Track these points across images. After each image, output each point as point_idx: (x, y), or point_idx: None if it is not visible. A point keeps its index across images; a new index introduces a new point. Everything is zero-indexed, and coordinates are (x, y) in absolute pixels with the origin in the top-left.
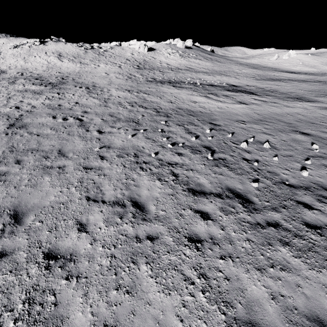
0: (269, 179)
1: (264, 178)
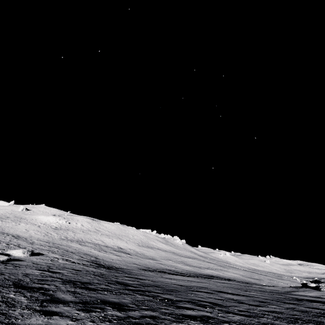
0: None
1: None
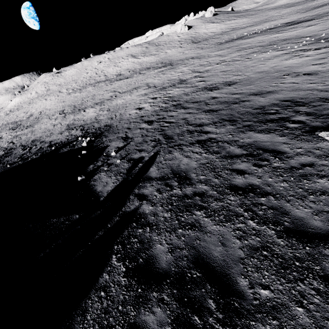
0: None
1: None
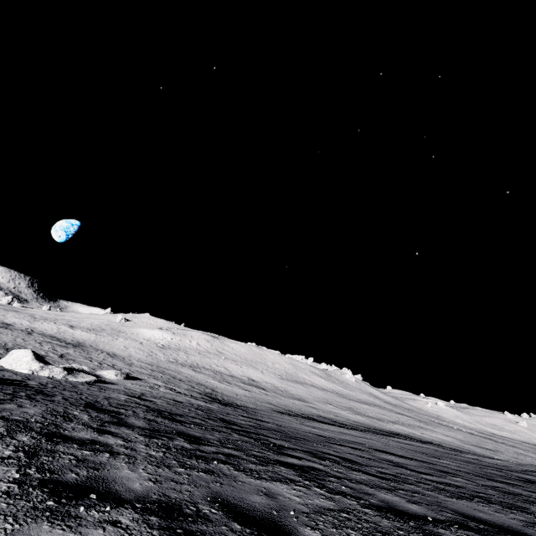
0: None
1: None
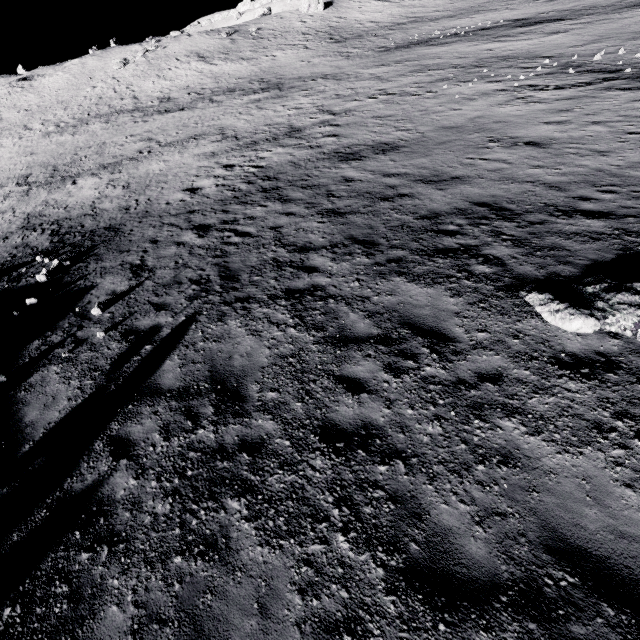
0: (638, 66)
1: (633, 67)
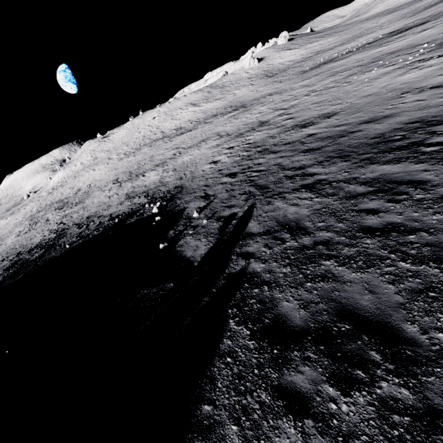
0: None
1: None
